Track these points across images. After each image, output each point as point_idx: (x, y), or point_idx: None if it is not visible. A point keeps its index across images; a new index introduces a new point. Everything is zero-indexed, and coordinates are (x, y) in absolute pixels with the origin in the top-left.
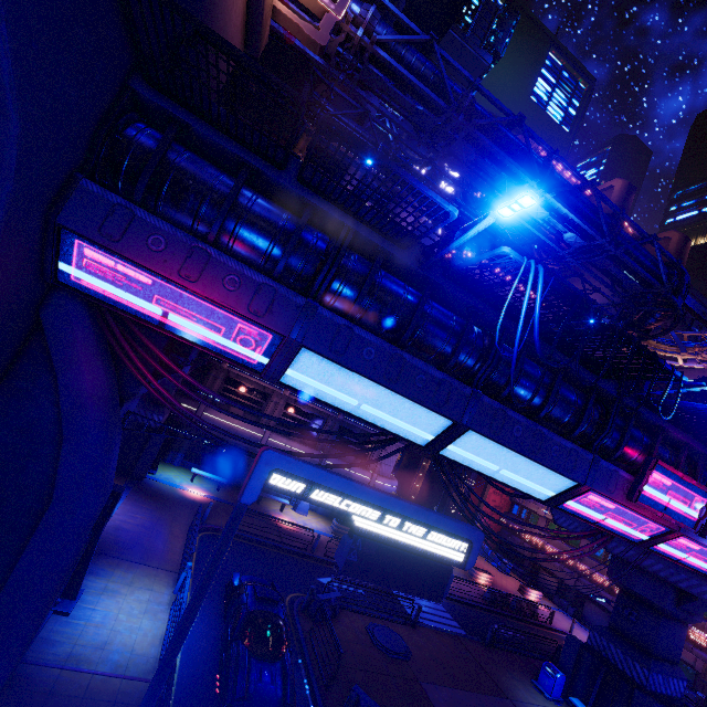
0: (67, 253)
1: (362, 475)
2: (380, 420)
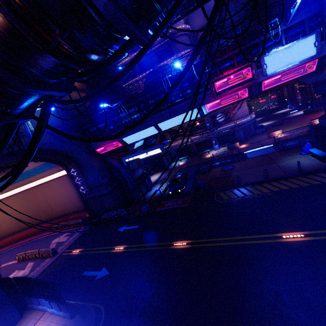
0: (97, 152)
1: (230, 125)
2: (146, 136)
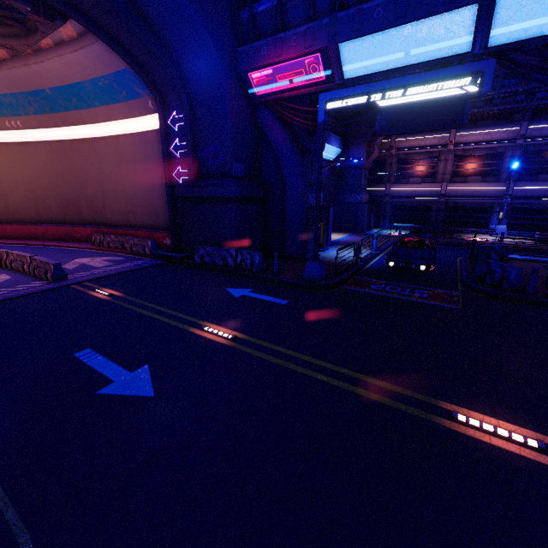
0: (247, 84)
1: None
2: (418, 56)
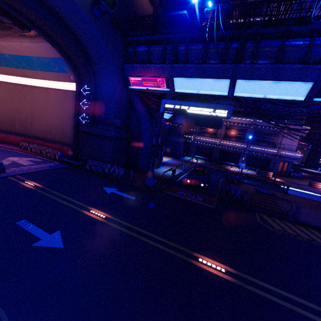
0: (128, 81)
1: (272, 150)
2: (207, 91)
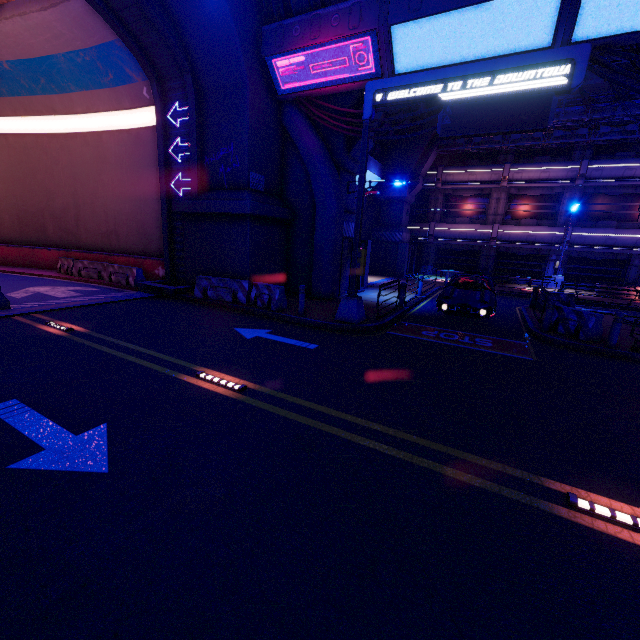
0: (273, 74)
1: (632, 236)
2: (487, 49)
